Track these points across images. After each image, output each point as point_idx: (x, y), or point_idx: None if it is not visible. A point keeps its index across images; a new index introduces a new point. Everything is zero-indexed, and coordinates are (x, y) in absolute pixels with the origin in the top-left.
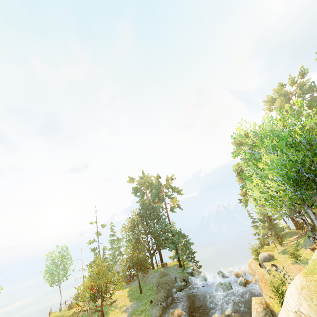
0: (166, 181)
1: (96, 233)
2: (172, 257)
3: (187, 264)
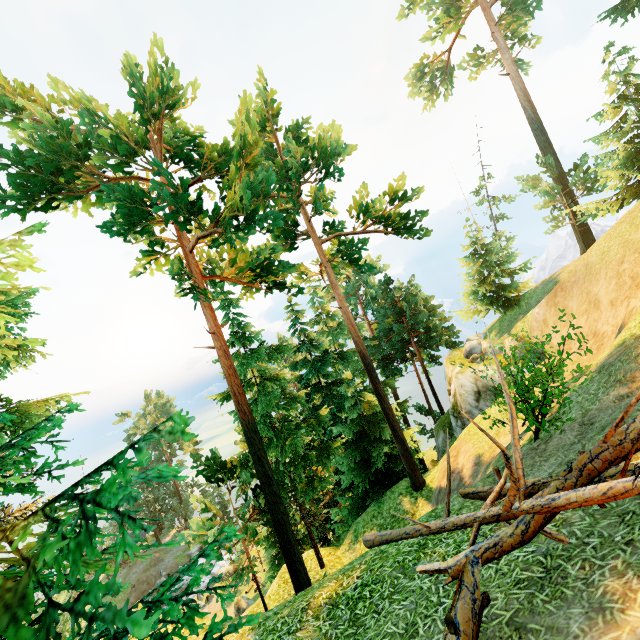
0: None
1: None
2: None
3: None
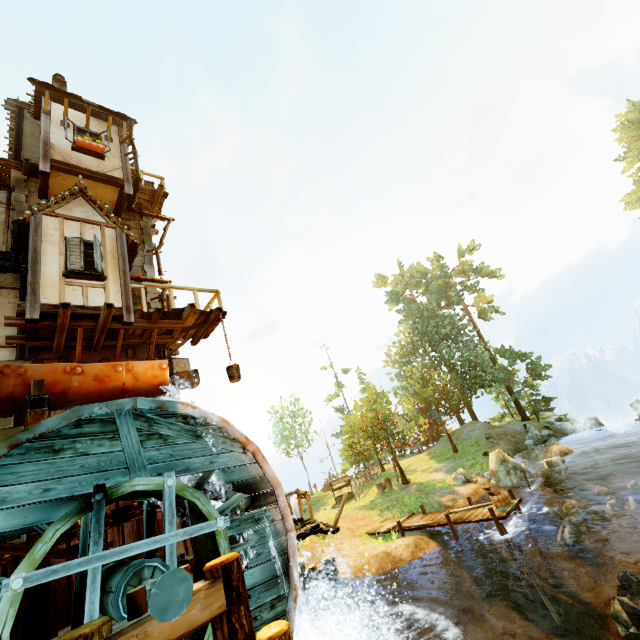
0: (459, 258)
1: (335, 384)
2: (497, 419)
3: (542, 415)
